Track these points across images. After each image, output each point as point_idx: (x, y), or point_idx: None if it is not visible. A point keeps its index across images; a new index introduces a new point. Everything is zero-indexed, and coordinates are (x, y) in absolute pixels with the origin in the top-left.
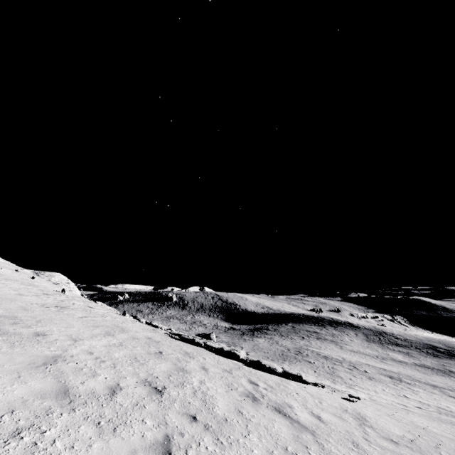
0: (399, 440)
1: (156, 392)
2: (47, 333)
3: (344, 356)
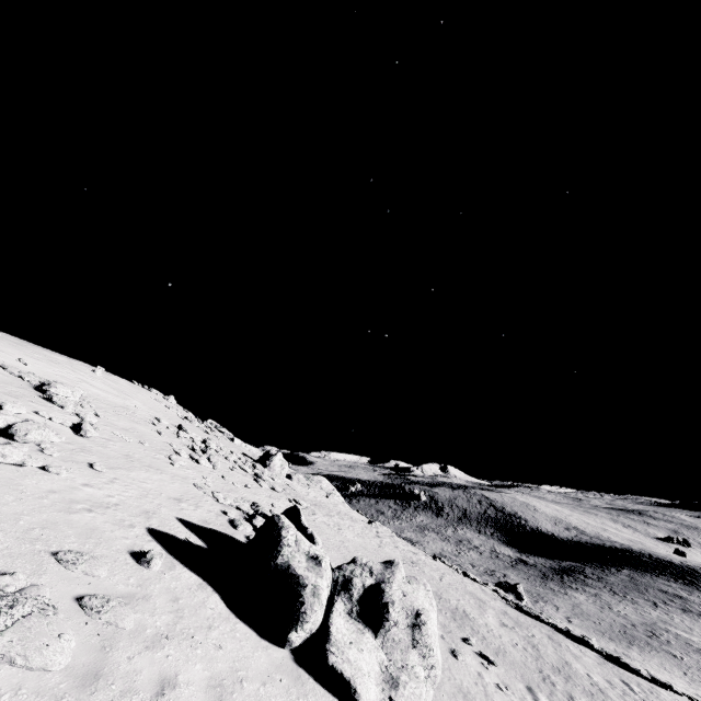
0: None
1: (568, 678)
2: (461, 609)
3: None
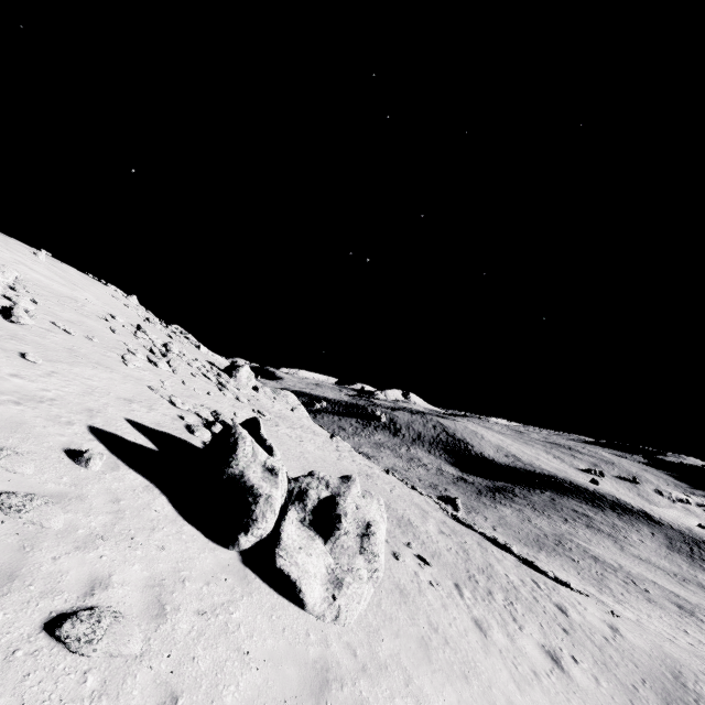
0: (637, 647)
1: (490, 577)
2: (406, 517)
3: (622, 562)
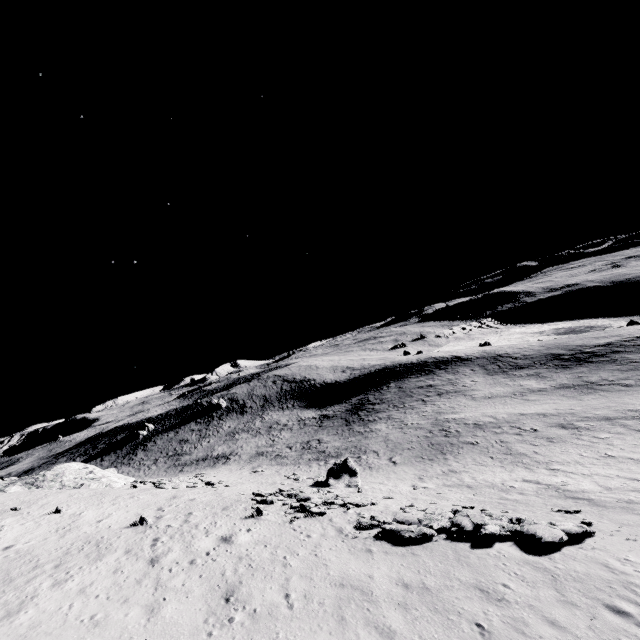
0: None
1: None
2: None
3: (489, 412)
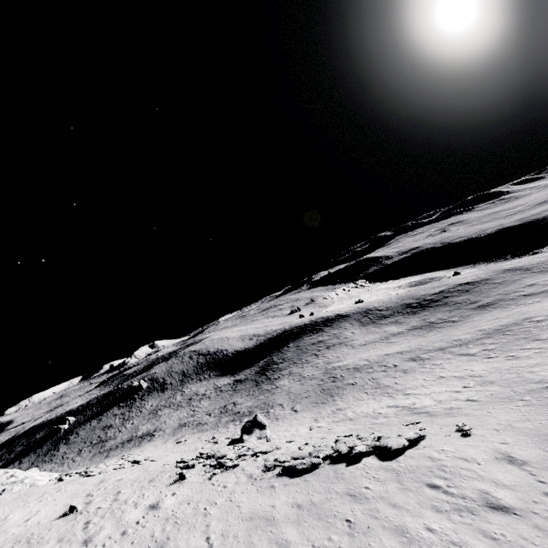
0: (545, 463)
1: None
2: None
3: (364, 357)
